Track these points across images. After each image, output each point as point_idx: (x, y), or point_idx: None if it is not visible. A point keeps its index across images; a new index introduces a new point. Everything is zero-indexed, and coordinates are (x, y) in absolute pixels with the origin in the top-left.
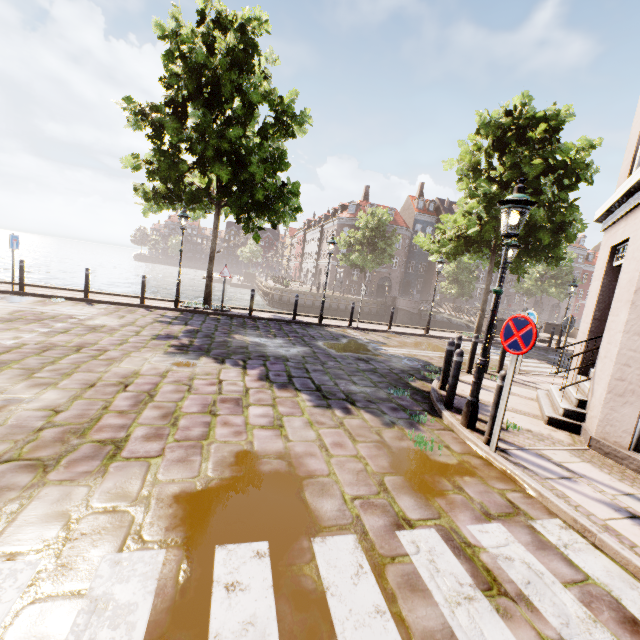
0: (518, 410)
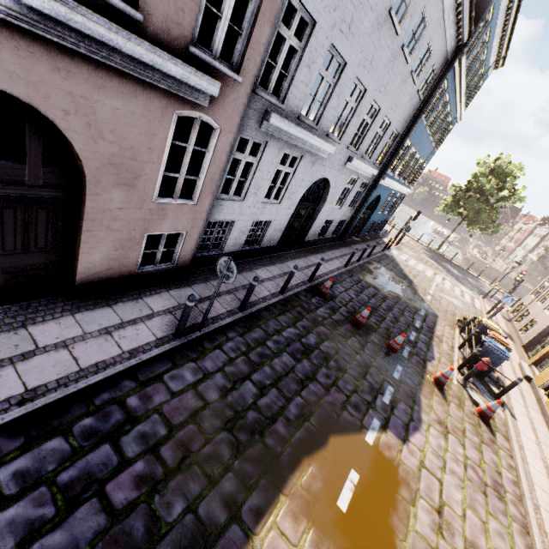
0: (504, 309)
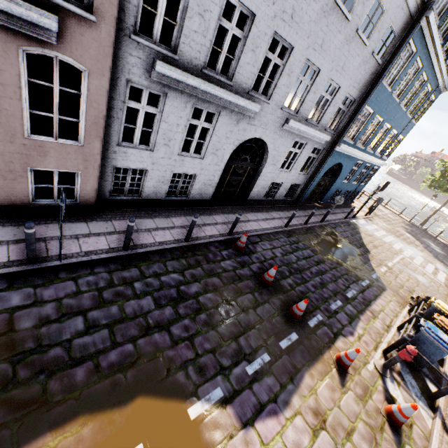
0: None
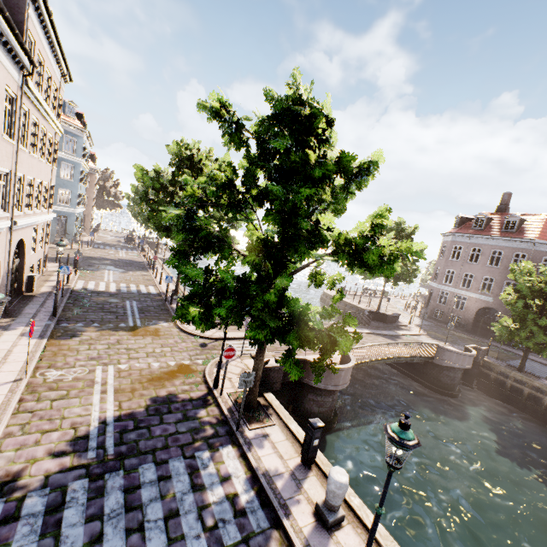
0: None
